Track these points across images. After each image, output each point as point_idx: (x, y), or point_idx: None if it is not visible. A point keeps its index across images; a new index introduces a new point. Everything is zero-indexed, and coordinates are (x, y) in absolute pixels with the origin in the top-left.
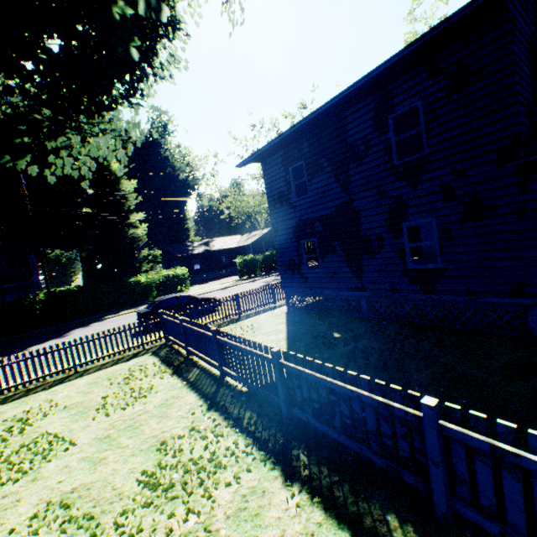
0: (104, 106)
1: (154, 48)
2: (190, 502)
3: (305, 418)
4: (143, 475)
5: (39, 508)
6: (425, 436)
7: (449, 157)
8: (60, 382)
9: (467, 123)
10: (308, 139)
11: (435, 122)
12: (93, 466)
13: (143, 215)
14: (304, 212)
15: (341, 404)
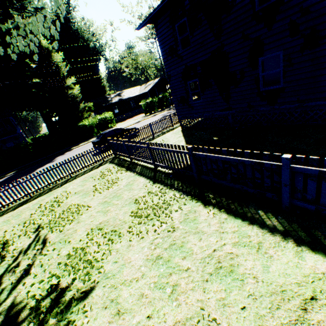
0: None
1: None
2: (160, 219)
3: (209, 179)
4: (132, 213)
5: (88, 231)
6: (282, 174)
7: None
8: (65, 183)
9: None
10: None
11: None
12: (105, 214)
13: (74, 79)
14: (188, 60)
15: (231, 168)
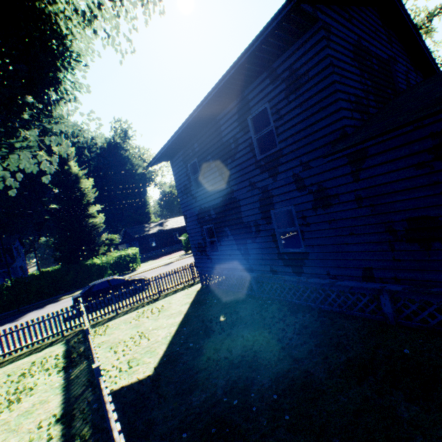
0: (14, 128)
1: (58, 77)
2: None
3: None
4: None
5: None
6: None
7: (295, 151)
8: None
9: (304, 120)
10: (197, 140)
11: (280, 120)
12: None
13: (99, 206)
14: (202, 202)
15: None
